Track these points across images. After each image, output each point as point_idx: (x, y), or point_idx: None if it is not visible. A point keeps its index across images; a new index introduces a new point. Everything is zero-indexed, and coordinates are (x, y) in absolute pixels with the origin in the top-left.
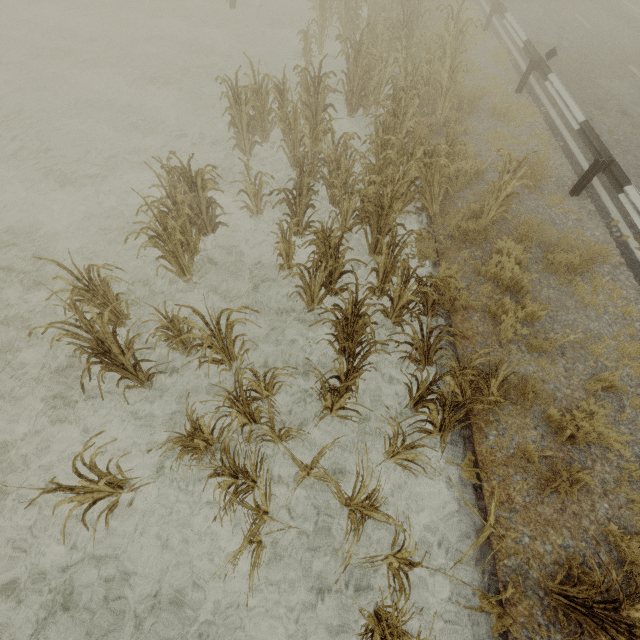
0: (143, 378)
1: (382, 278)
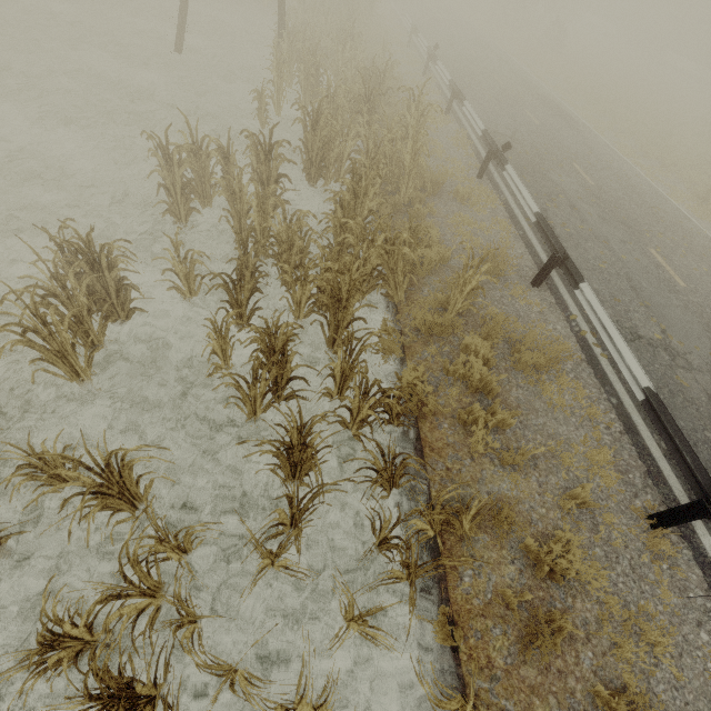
0: None
1: (340, 381)
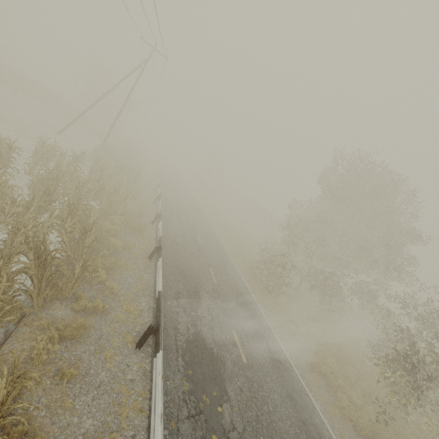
0: None
1: None
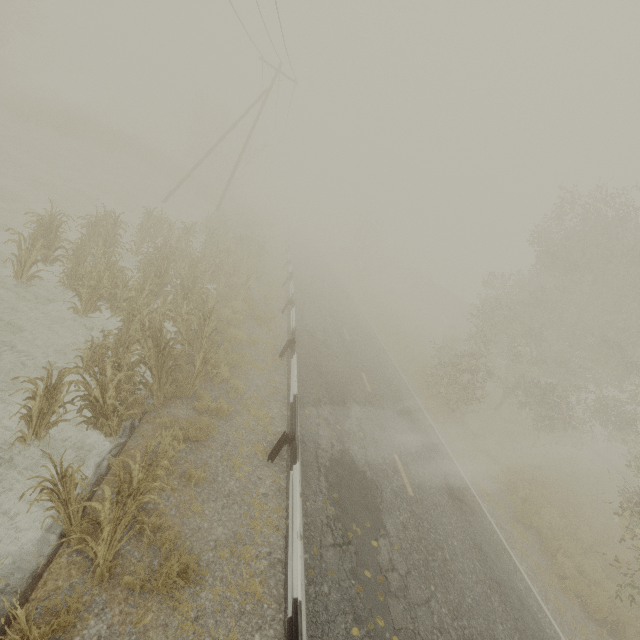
0: (50, 260)
1: None
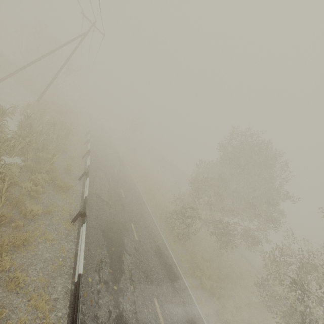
0: None
1: None
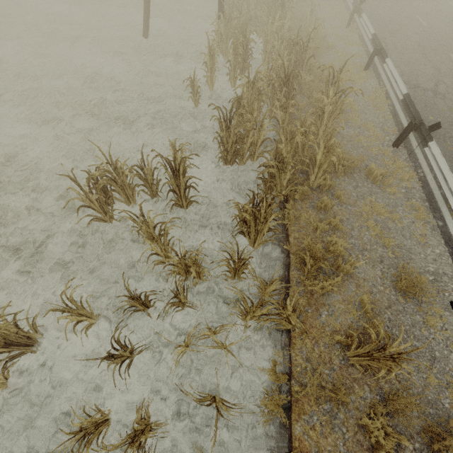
0: None
1: None
